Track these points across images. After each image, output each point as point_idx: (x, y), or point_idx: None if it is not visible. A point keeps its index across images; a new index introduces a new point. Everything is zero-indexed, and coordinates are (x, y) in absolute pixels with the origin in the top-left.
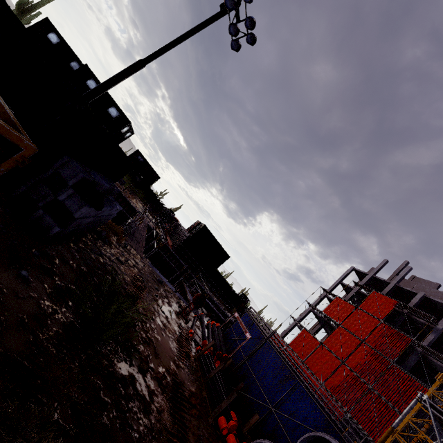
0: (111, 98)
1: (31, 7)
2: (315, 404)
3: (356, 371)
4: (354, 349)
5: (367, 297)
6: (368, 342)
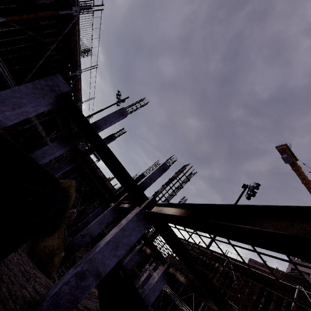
0: None
1: (111, 179)
2: None
3: None
4: None
5: None
6: None
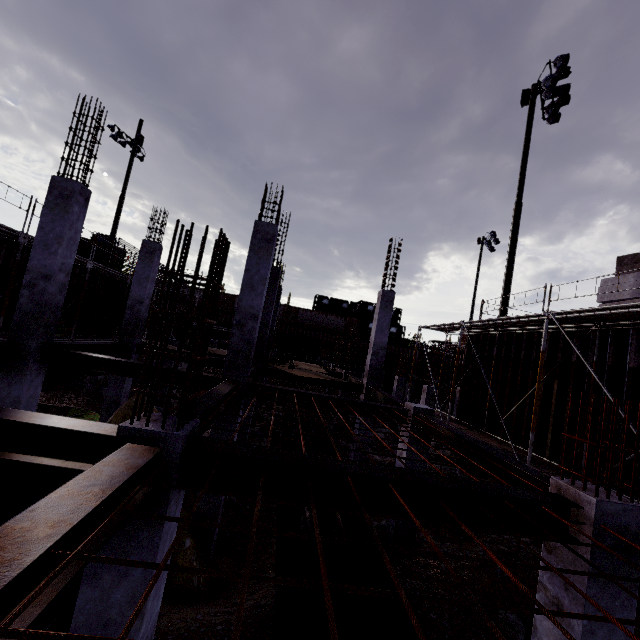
0: None
1: None
2: None
3: None
4: None
5: None
6: None
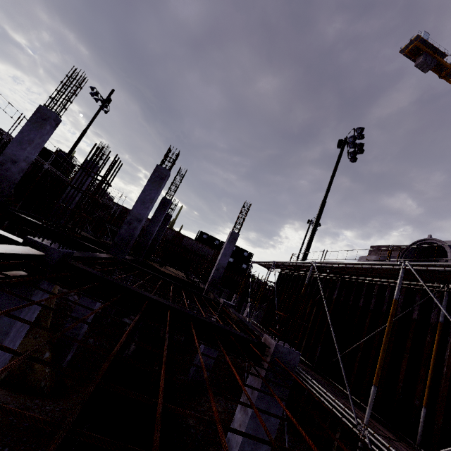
0: (242, 249)
1: (173, 223)
2: None
3: None
4: None
5: None
6: None
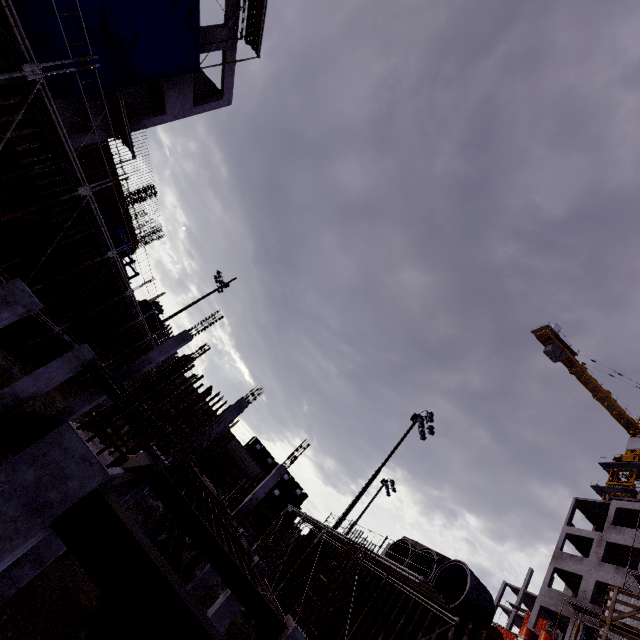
0: (297, 483)
1: None
2: None
3: None
4: None
5: (522, 620)
6: None
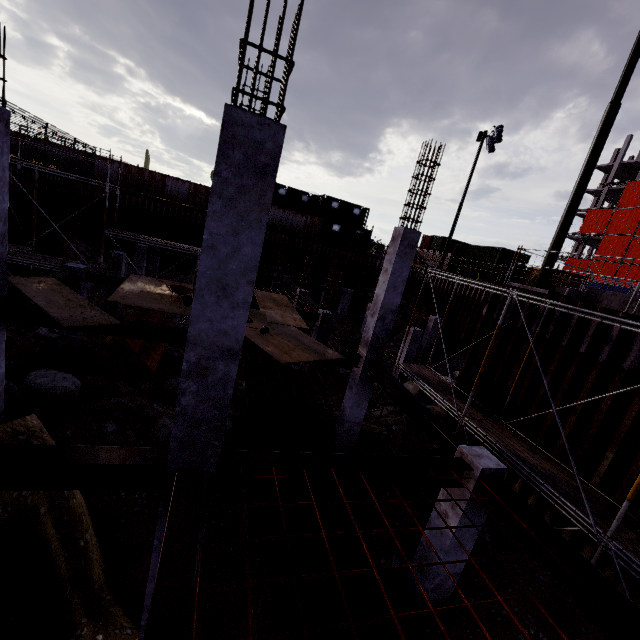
0: (350, 204)
1: None
2: (625, 288)
3: (635, 263)
4: (626, 247)
5: (622, 192)
6: (639, 234)
